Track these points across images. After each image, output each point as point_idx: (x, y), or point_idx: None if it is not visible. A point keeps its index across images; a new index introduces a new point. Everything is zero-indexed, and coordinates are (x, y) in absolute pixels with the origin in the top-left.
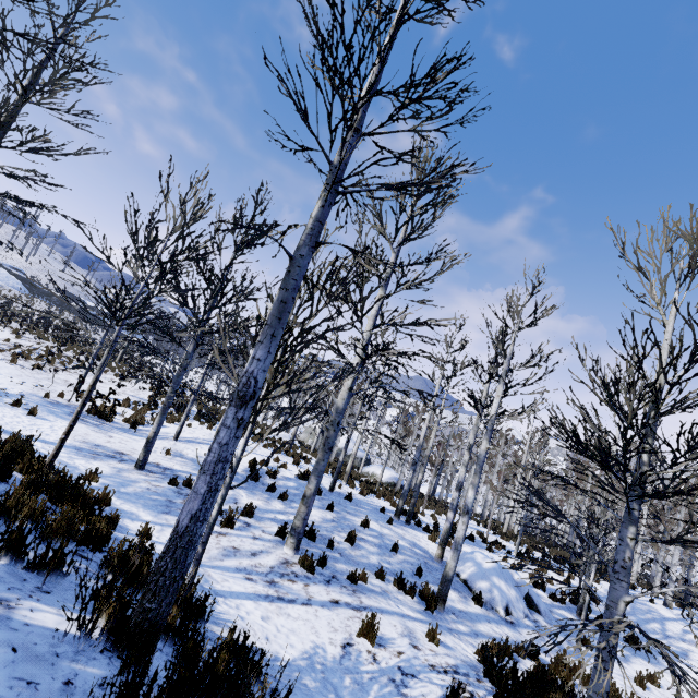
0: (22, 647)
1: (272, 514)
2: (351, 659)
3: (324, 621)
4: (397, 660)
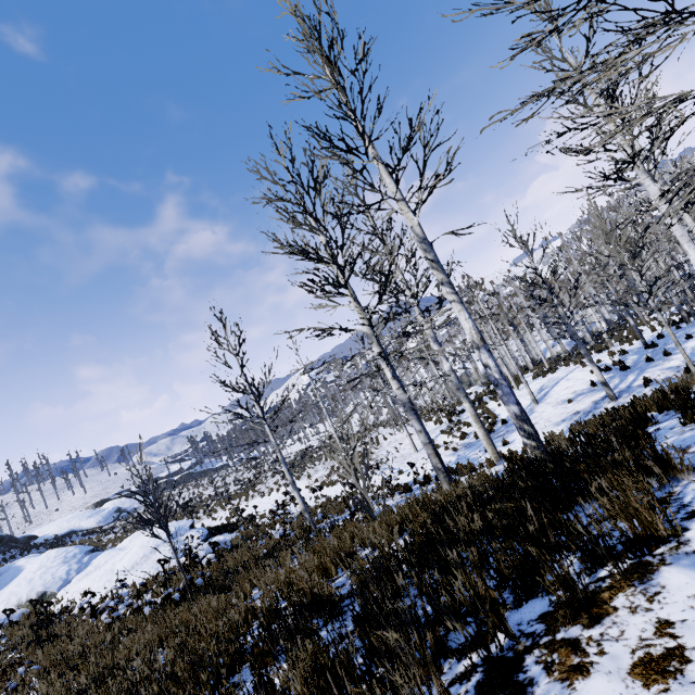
0: None
1: None
2: None
3: None
4: None
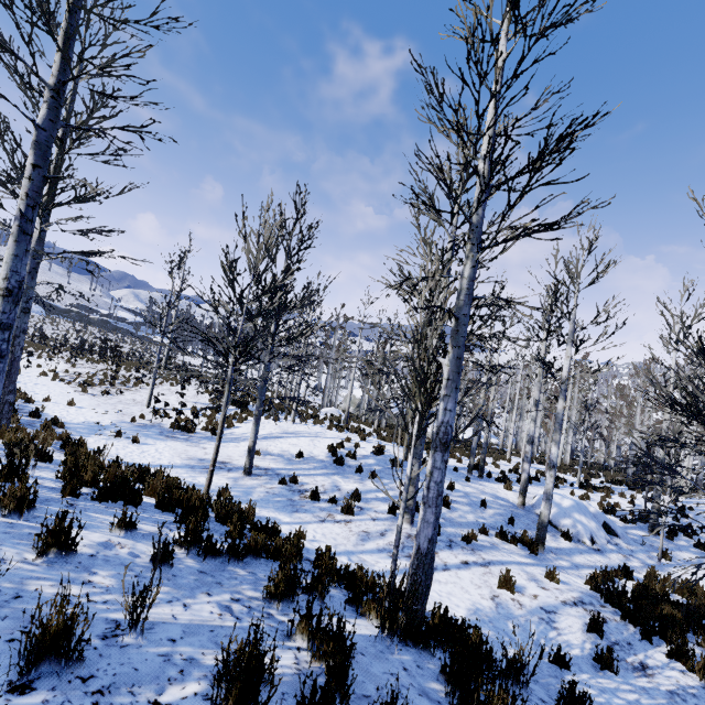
0: (363, 651)
1: (372, 494)
2: (504, 608)
3: (467, 580)
4: (536, 602)
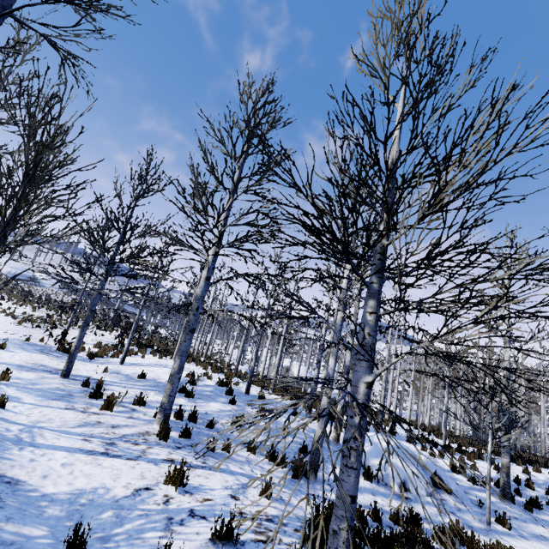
0: None
1: None
2: (135, 499)
3: (138, 471)
4: (196, 504)
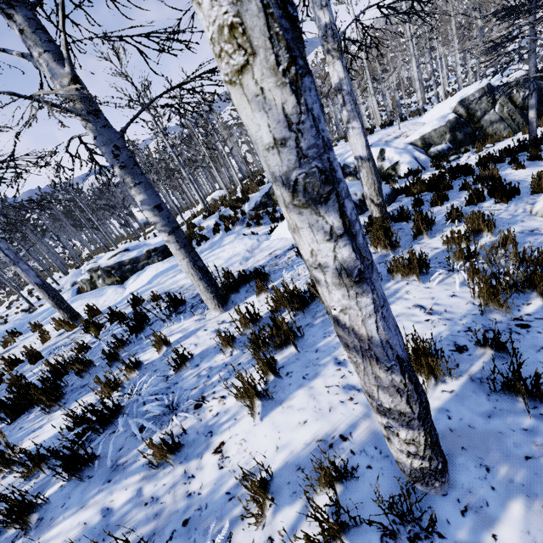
0: None
1: None
2: None
3: None
4: None
